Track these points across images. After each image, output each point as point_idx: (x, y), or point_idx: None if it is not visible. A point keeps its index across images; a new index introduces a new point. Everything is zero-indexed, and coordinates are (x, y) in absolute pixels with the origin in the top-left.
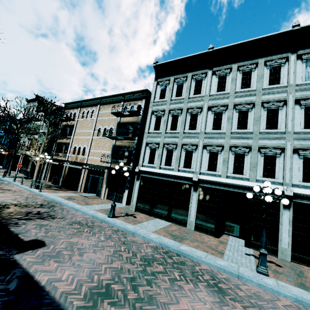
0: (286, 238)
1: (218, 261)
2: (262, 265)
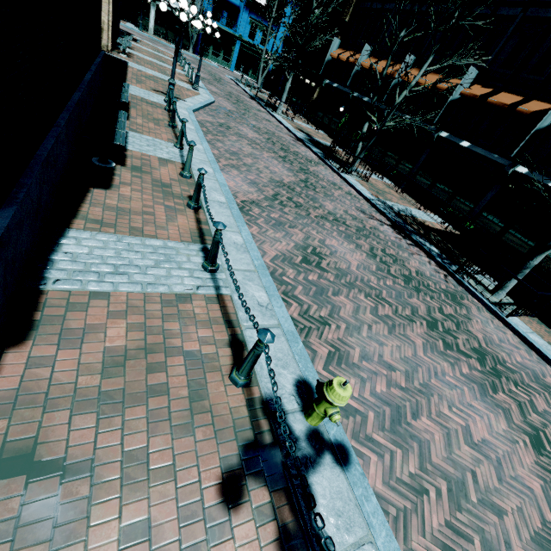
0: (153, 23)
1: (124, 24)
2: (141, 28)
